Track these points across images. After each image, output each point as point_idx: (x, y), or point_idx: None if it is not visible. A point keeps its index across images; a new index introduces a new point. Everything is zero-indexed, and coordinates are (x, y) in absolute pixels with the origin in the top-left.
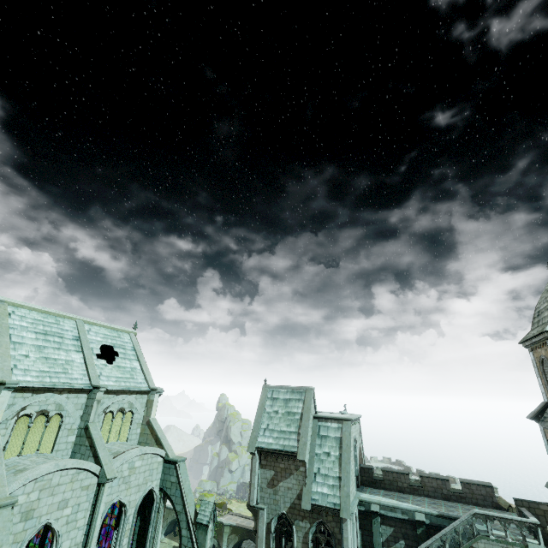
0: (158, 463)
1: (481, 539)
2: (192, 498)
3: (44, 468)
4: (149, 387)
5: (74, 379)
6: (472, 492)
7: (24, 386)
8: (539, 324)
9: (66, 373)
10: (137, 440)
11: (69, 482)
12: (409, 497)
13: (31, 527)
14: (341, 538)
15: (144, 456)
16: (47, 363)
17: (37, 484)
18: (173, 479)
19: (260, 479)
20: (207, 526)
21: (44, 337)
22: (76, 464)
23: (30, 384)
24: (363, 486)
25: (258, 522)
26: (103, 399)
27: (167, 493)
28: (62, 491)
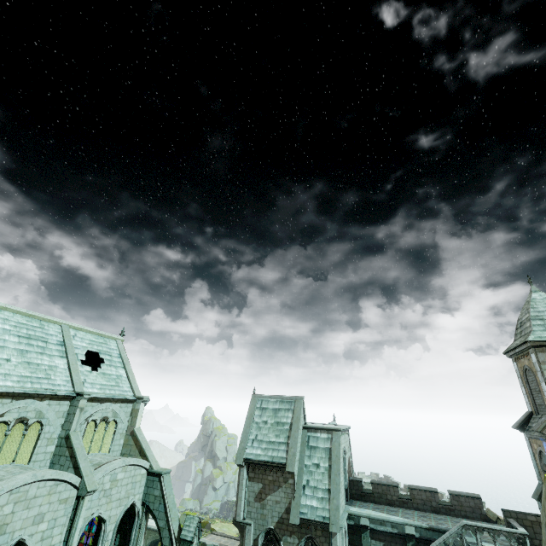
0: (142, 476)
1: None
2: (176, 513)
3: (20, 479)
4: (135, 395)
5: (57, 385)
6: (460, 504)
7: (3, 391)
8: (522, 335)
9: (48, 379)
10: (120, 451)
11: (47, 494)
12: (399, 511)
13: (2, 544)
14: None
15: (127, 468)
16: (29, 368)
17: (12, 496)
18: (157, 492)
19: (248, 492)
20: (191, 542)
21: (27, 341)
22: (55, 475)
23: (10, 390)
24: (352, 500)
25: (244, 539)
26: (86, 407)
27: (150, 508)
28: (38, 505)
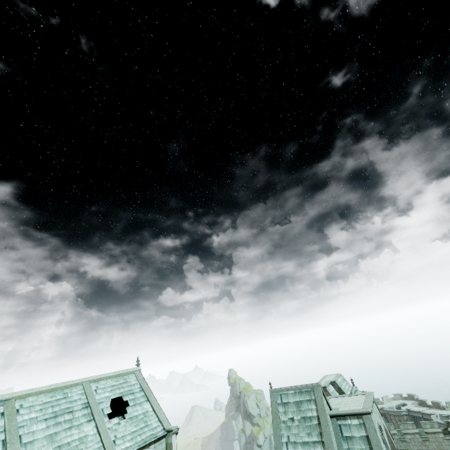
0: None
1: None
2: None
3: None
4: (164, 429)
5: None
6: None
7: None
8: None
9: None
10: None
11: None
12: None
13: None
14: None
15: None
16: None
17: None
18: None
19: None
20: None
21: (54, 421)
22: None
23: None
24: None
25: None
26: None
27: None
28: None
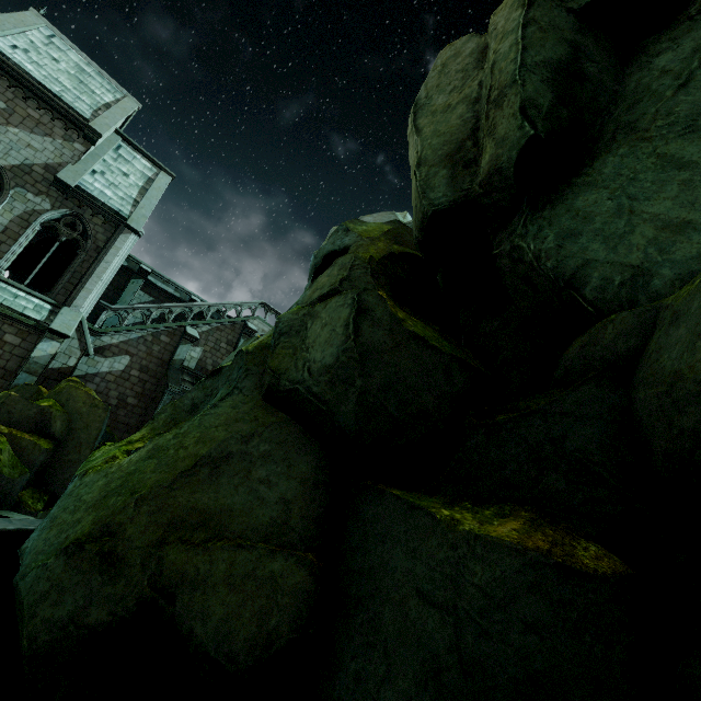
0: None
1: (259, 319)
2: None
3: None
4: None
5: None
6: None
7: None
8: None
9: None
10: None
11: None
12: None
13: None
14: (106, 246)
15: None
16: None
17: None
18: None
19: None
20: None
21: None
22: None
23: None
24: None
25: None
26: None
27: None
28: None
